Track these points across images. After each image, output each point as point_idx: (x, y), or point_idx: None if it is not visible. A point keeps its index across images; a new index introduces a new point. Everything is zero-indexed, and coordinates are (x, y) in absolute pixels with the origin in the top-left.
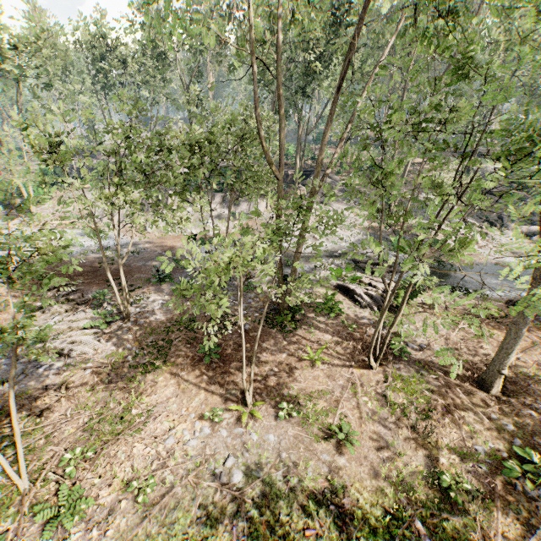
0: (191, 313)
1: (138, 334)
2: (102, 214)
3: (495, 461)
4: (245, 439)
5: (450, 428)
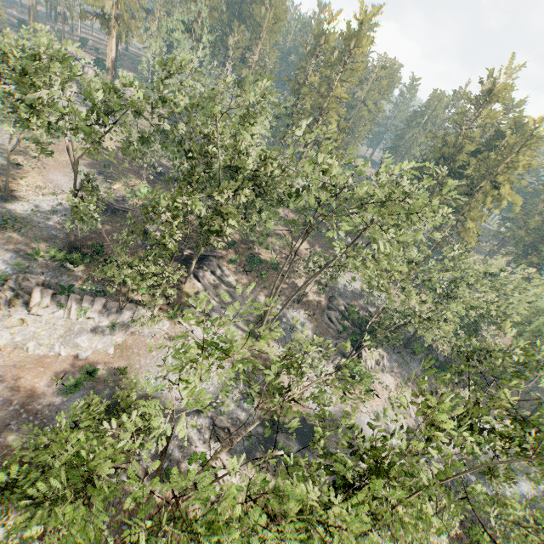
0: None
1: None
2: None
3: None
4: None
5: None
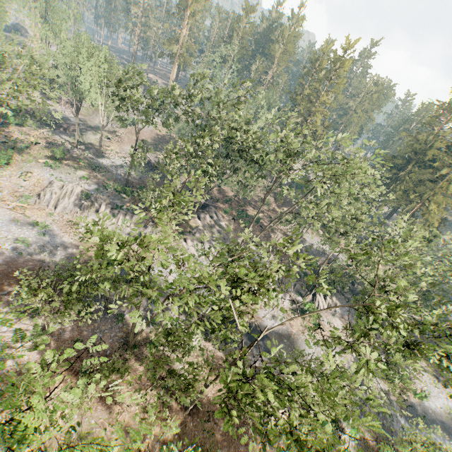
0: (84, 334)
1: (52, 346)
2: (49, 201)
3: (164, 442)
4: (83, 420)
5: (159, 427)
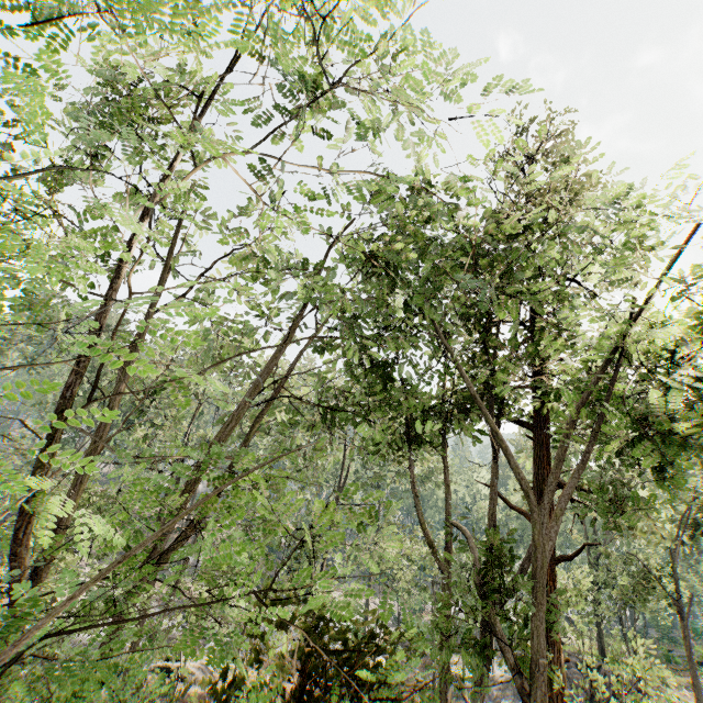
0: None
1: None
2: None
3: None
4: None
5: None
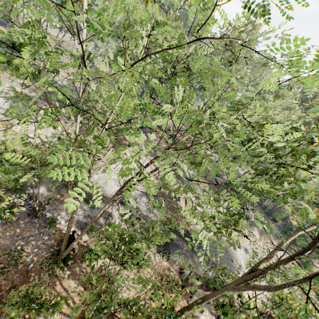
0: None
1: None
2: None
3: None
4: None
5: None
